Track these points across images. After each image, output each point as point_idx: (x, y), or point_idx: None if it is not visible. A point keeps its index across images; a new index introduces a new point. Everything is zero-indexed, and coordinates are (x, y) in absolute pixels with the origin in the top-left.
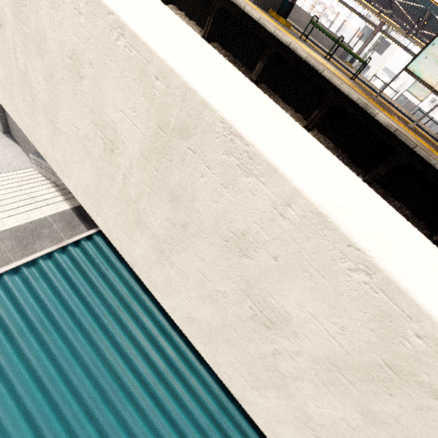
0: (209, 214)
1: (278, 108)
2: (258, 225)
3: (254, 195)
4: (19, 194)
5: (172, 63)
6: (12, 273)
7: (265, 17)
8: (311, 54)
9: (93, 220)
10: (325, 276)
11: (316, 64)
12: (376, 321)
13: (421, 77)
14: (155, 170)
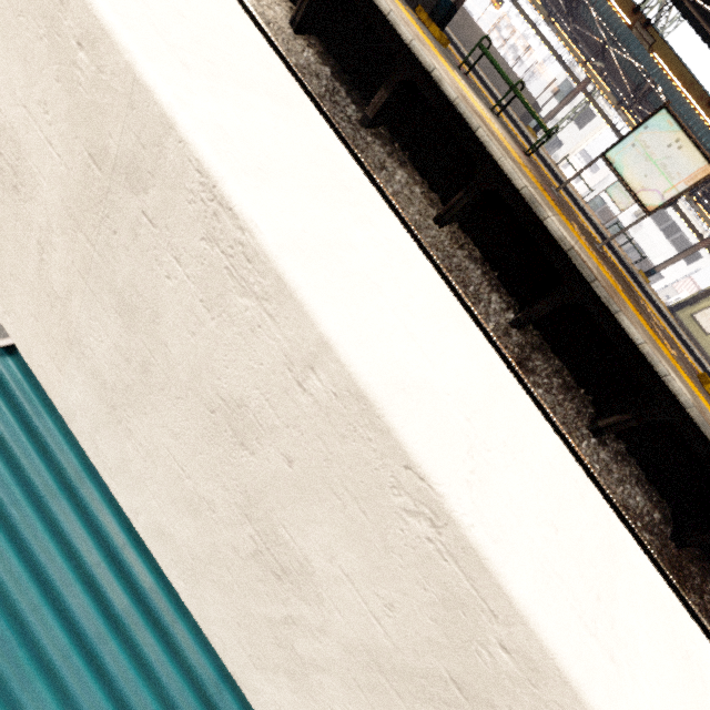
0: (183, 354)
1: (356, 170)
2: (262, 394)
3: (255, 334)
4: None
5: (107, 17)
6: None
7: (403, 14)
8: (467, 96)
9: None
10: (367, 513)
11: (469, 115)
12: (442, 607)
13: (623, 174)
14: (91, 246)
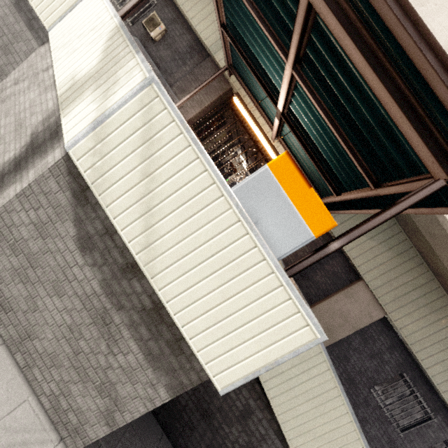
0: None
1: None
2: None
3: None
4: None
5: None
6: None
7: None
8: None
9: None
10: None
11: None
12: None
13: None
14: None
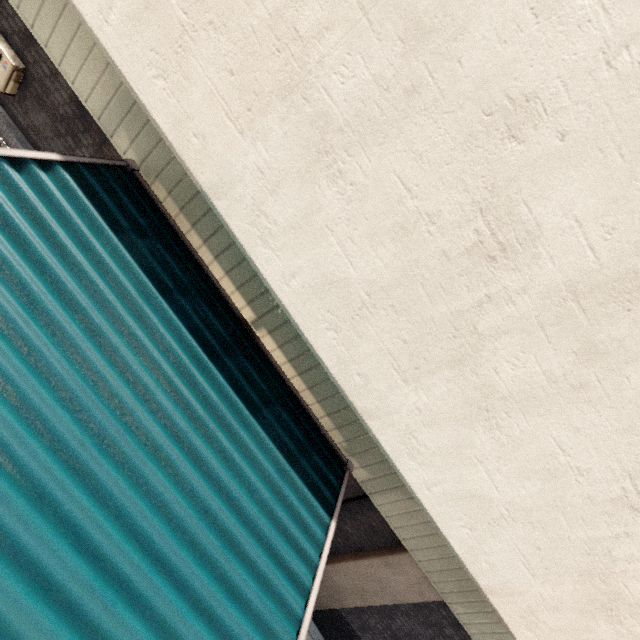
0: (480, 65)
1: None
2: (562, 81)
3: (580, 29)
4: None
5: None
6: None
7: None
8: None
9: None
10: (625, 155)
11: None
12: None
13: None
14: None
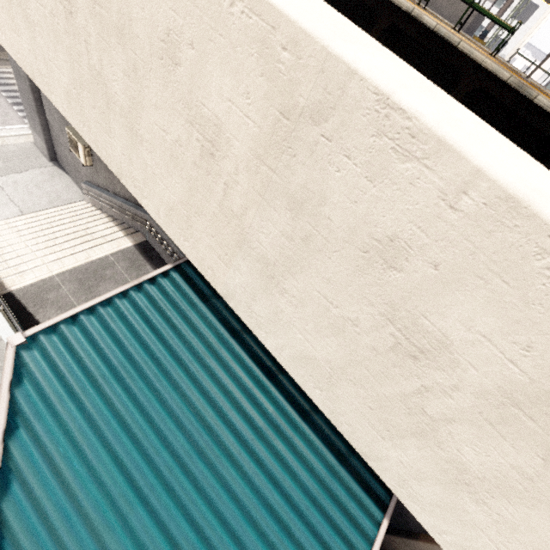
0: (344, 219)
1: (427, 81)
2: (414, 225)
3: (412, 185)
4: (74, 230)
5: (308, 25)
6: (88, 313)
7: None
8: (438, 22)
9: (159, 259)
10: (509, 282)
11: (450, 34)
12: None
13: None
14: (271, 172)
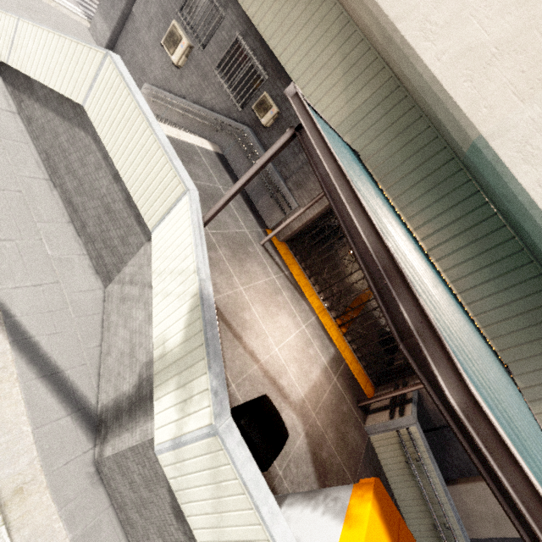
0: None
1: None
2: None
3: None
4: None
5: None
6: None
7: None
8: None
9: (234, 175)
10: None
11: None
12: None
13: None
14: None
